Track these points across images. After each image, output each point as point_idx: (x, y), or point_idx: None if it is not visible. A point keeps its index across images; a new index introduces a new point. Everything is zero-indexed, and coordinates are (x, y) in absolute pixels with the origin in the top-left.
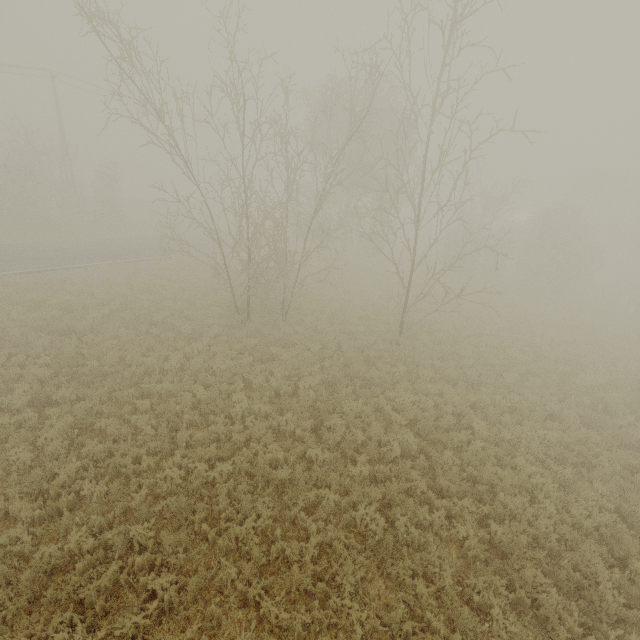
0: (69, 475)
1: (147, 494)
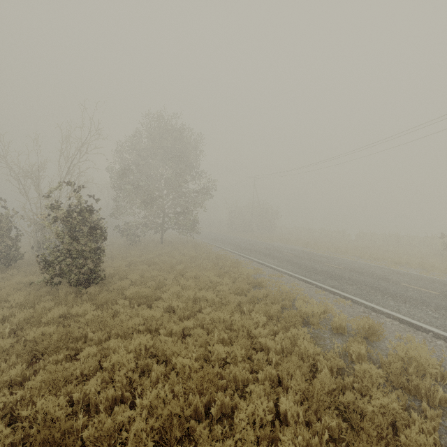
0: None
1: None
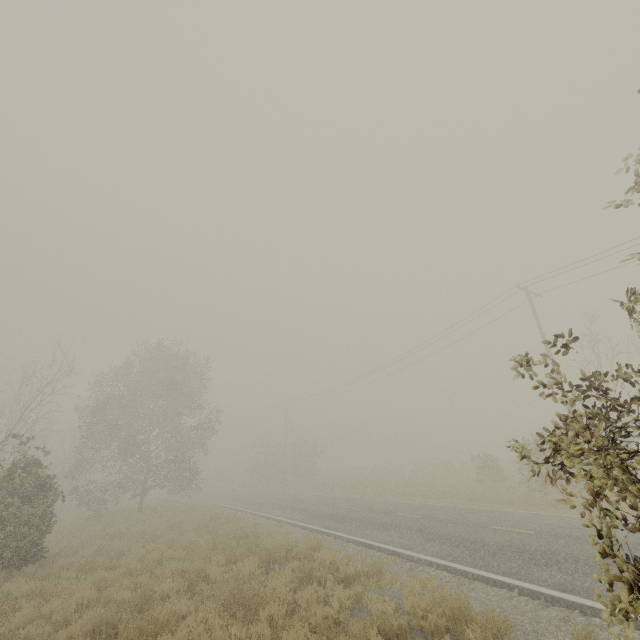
0: None
1: None
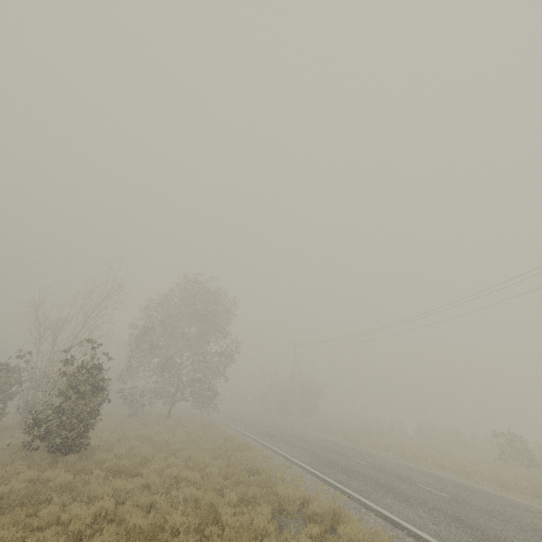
0: None
1: None
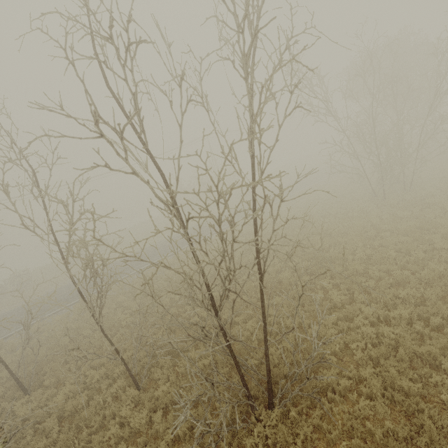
0: (392, 256)
1: (438, 259)
